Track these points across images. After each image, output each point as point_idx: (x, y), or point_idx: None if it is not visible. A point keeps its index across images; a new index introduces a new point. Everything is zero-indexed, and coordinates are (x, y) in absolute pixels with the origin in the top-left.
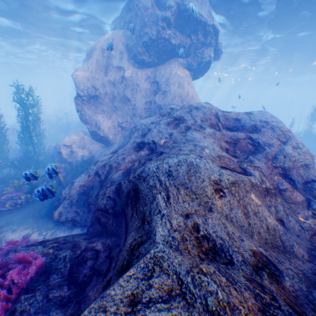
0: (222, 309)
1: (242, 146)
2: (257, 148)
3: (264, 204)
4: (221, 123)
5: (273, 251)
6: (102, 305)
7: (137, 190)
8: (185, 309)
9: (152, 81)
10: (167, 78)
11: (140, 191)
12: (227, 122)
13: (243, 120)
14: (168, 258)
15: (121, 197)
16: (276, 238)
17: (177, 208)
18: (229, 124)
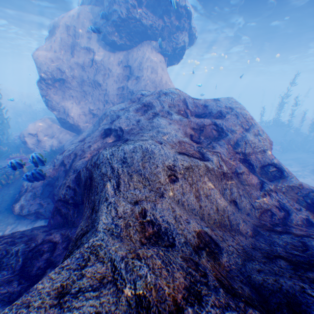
0: (149, 291)
1: (208, 133)
2: (221, 134)
3: (220, 187)
4: (190, 109)
5: (220, 230)
6: (26, 301)
7: (92, 179)
8: (115, 295)
9: (124, 65)
10: (140, 63)
11: (94, 179)
12: (197, 109)
13: (211, 107)
14: (106, 246)
15: (81, 186)
16: (225, 219)
17: (127, 195)
18: (199, 111)
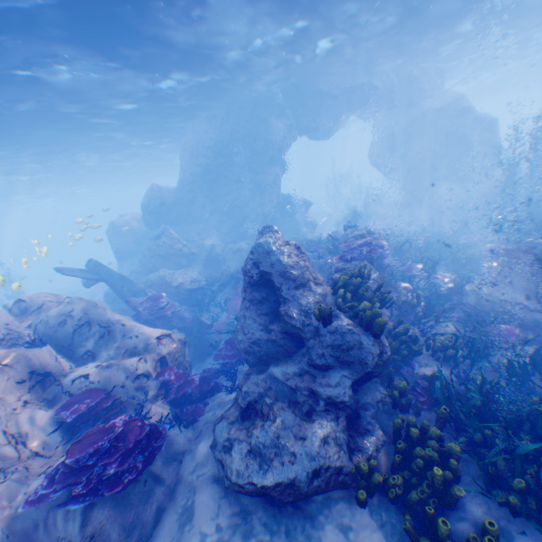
0: None
1: None
2: None
3: None
4: None
5: None
6: None
7: None
8: None
9: None
10: None
11: None
12: None
13: None
14: None
15: None
16: None
17: None
18: None
